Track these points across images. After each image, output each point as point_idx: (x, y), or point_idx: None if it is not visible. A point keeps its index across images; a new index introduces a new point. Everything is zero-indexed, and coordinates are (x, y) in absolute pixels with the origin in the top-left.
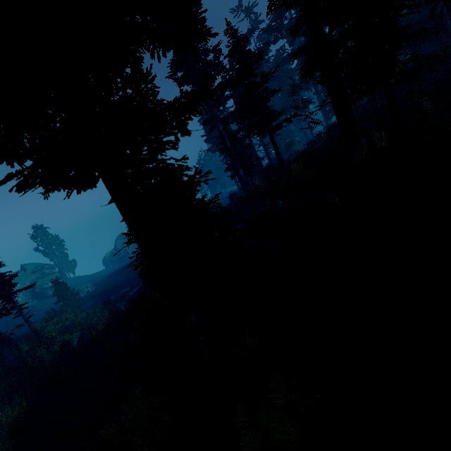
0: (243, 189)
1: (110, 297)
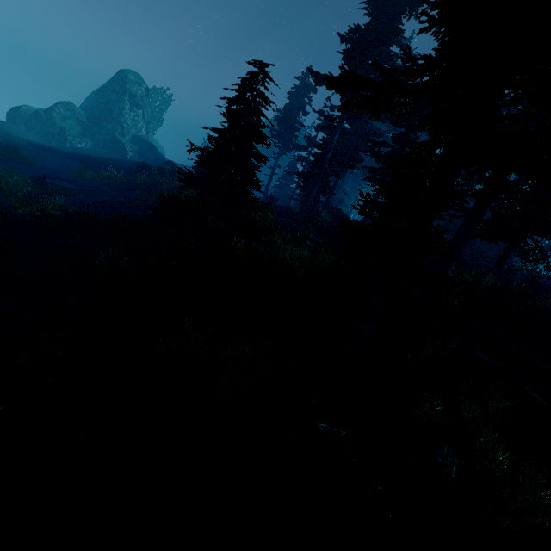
0: (301, 207)
1: (34, 175)
